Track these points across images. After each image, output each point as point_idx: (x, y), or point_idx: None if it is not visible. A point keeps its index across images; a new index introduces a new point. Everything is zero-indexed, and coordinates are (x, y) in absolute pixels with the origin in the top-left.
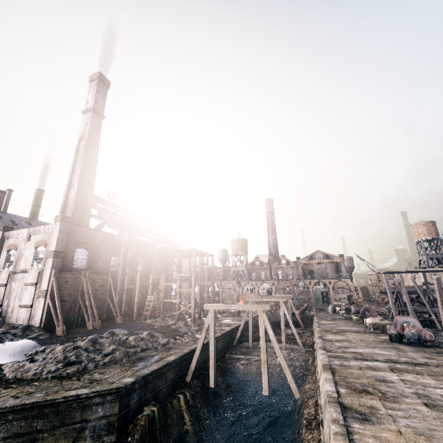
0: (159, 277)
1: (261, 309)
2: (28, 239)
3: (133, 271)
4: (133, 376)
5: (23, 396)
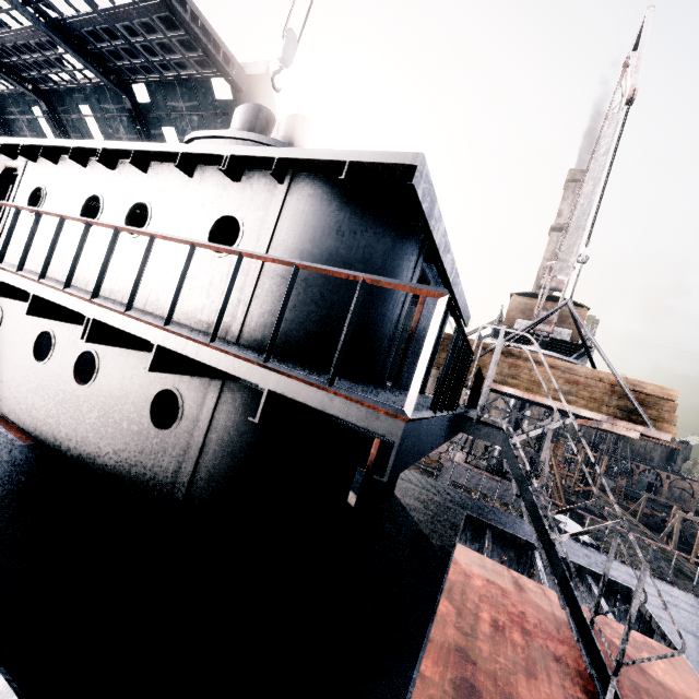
0: None
1: None
2: None
3: None
4: None
5: None
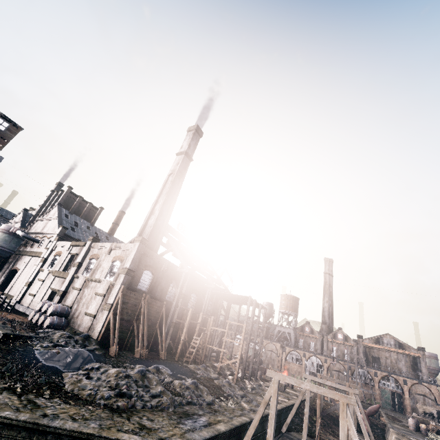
0: (206, 318)
1: (344, 400)
2: (109, 252)
3: (184, 305)
4: (185, 439)
5: (80, 421)
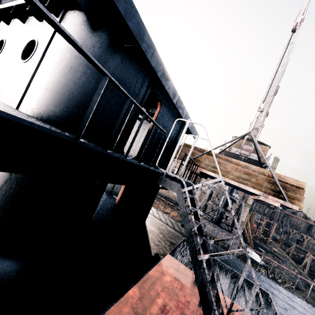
0: None
1: None
2: None
3: None
4: None
5: None
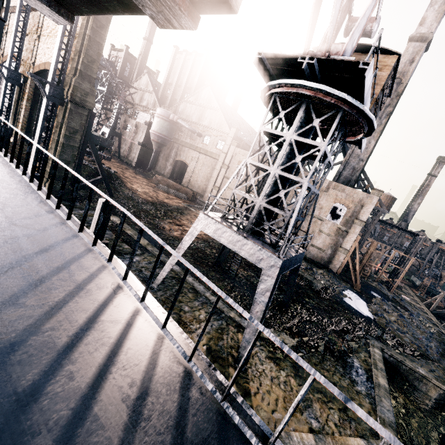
0: None
1: None
2: (328, 191)
3: None
4: None
5: None
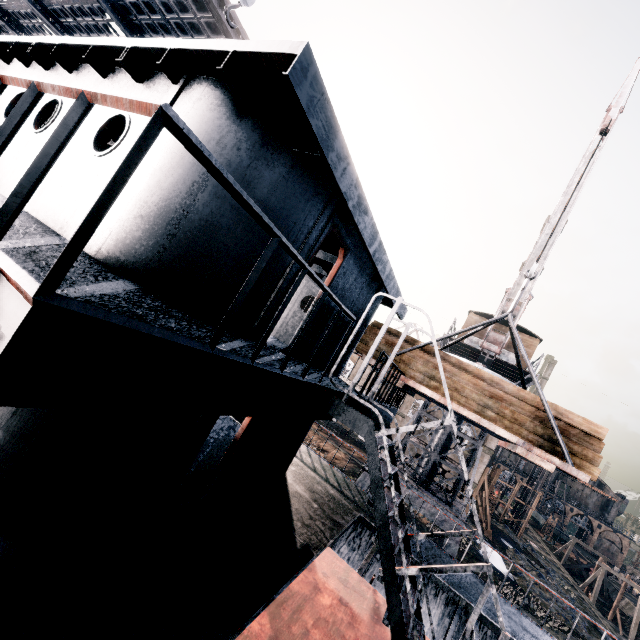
0: None
1: None
2: None
3: None
4: None
5: None
